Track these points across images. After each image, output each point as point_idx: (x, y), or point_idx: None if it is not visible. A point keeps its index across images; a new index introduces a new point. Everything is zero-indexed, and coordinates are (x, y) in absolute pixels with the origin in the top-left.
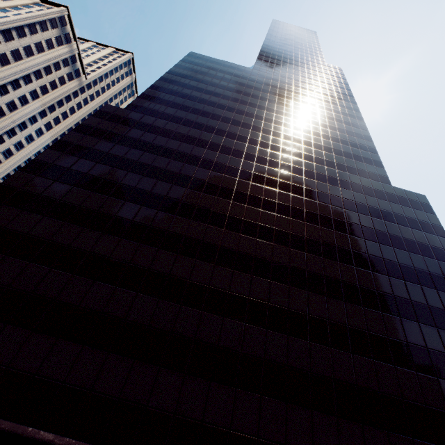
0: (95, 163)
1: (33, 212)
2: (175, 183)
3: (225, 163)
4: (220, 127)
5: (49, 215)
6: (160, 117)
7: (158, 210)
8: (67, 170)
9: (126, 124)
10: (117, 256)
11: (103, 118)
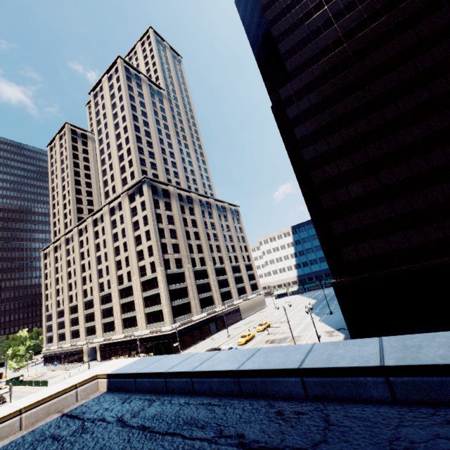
0: (337, 132)
1: (351, 183)
2: (410, 91)
3: (432, 31)
4: (381, 2)
5: (362, 178)
6: (323, 56)
7: (424, 120)
8: (331, 151)
9: (312, 90)
10: (435, 165)
11: (293, 103)
